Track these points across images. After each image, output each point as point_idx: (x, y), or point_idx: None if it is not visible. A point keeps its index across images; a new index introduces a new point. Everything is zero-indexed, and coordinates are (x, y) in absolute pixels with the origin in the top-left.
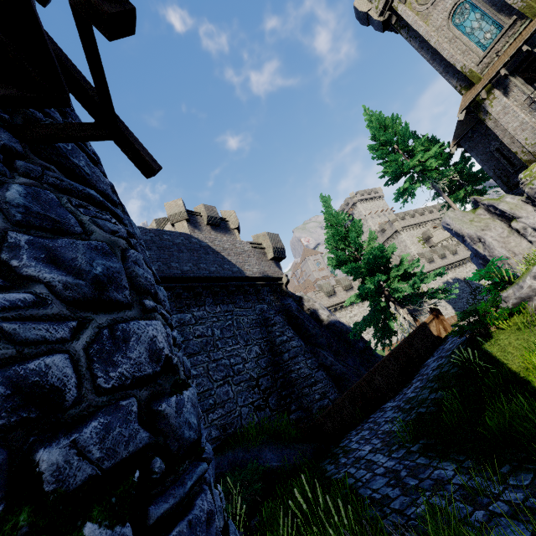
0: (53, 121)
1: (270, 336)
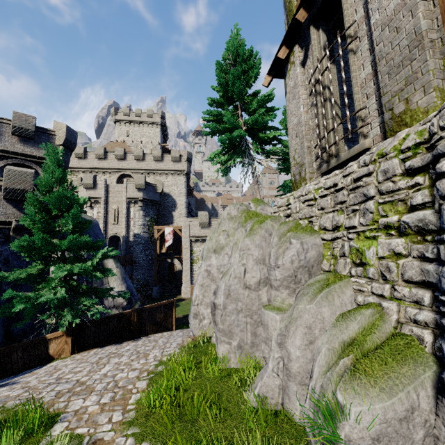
0: None
1: None
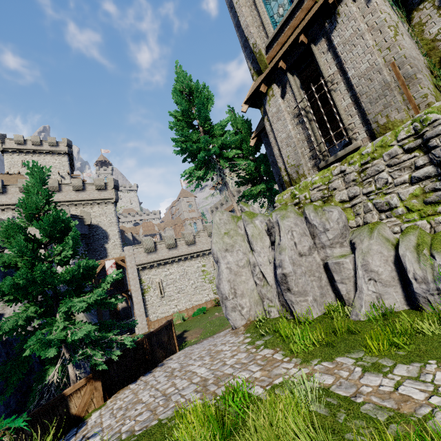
0: None
1: None
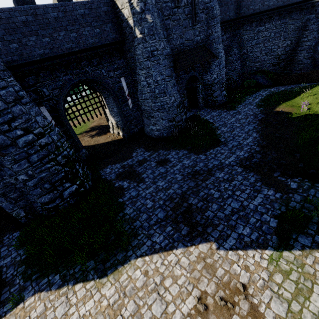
0: (211, 49)
1: (301, 36)
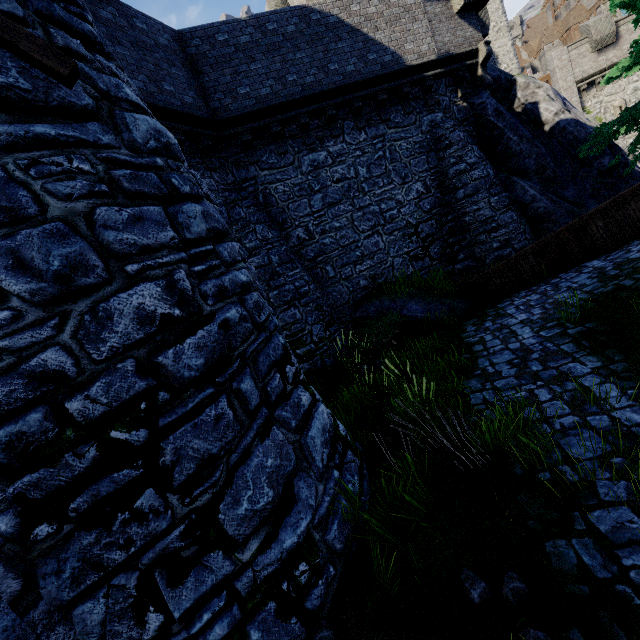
0: None
1: (441, 165)
